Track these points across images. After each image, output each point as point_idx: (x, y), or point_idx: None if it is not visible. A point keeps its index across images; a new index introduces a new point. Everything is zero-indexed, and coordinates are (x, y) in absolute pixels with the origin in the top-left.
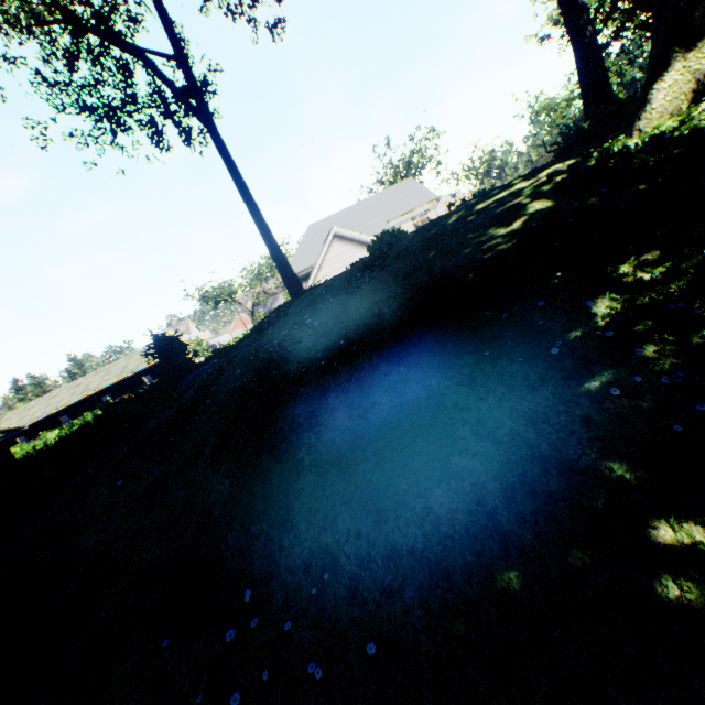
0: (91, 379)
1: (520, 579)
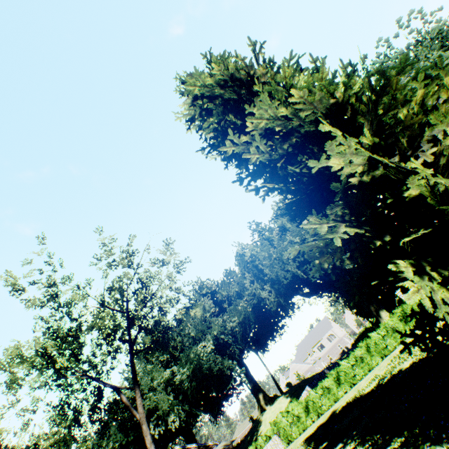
0: None
1: None
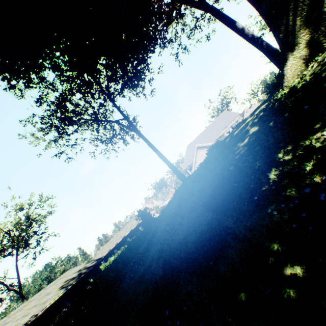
0: (121, 232)
1: (244, 296)
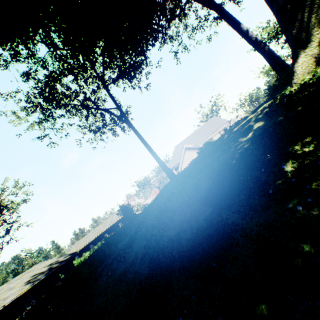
0: (100, 227)
1: (266, 309)
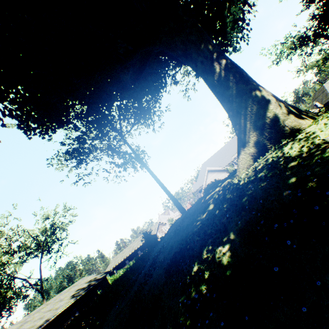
0: (134, 244)
1: None
